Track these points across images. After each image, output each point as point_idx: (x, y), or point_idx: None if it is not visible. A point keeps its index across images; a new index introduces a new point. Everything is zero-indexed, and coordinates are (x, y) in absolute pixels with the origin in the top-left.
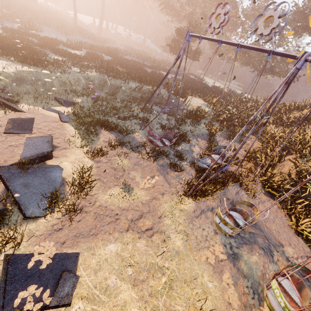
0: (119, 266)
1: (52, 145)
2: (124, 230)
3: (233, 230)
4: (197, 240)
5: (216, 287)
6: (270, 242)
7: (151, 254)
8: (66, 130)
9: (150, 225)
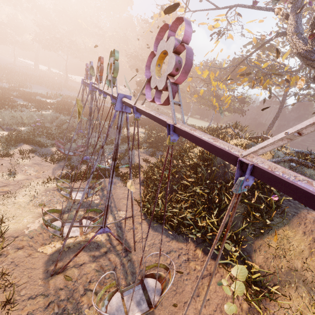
0: None
1: None
2: None
3: (62, 190)
4: (41, 201)
5: (29, 221)
6: (111, 208)
7: None
8: None
9: (7, 190)
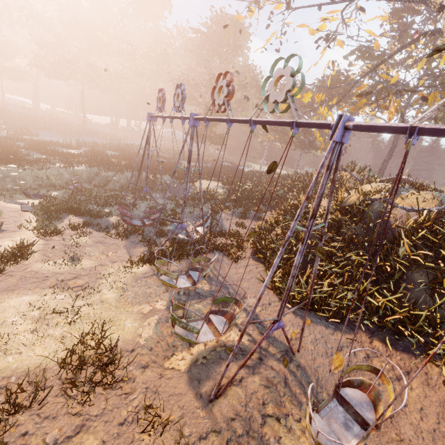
0: (27, 310)
1: (0, 229)
2: (49, 287)
3: (167, 275)
4: (135, 295)
5: (135, 326)
6: (232, 296)
7: (69, 303)
8: (24, 218)
9: (83, 284)
